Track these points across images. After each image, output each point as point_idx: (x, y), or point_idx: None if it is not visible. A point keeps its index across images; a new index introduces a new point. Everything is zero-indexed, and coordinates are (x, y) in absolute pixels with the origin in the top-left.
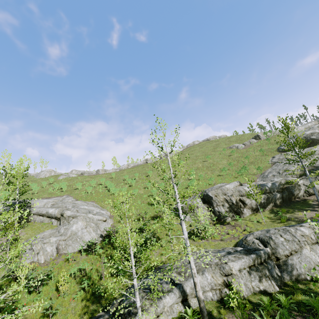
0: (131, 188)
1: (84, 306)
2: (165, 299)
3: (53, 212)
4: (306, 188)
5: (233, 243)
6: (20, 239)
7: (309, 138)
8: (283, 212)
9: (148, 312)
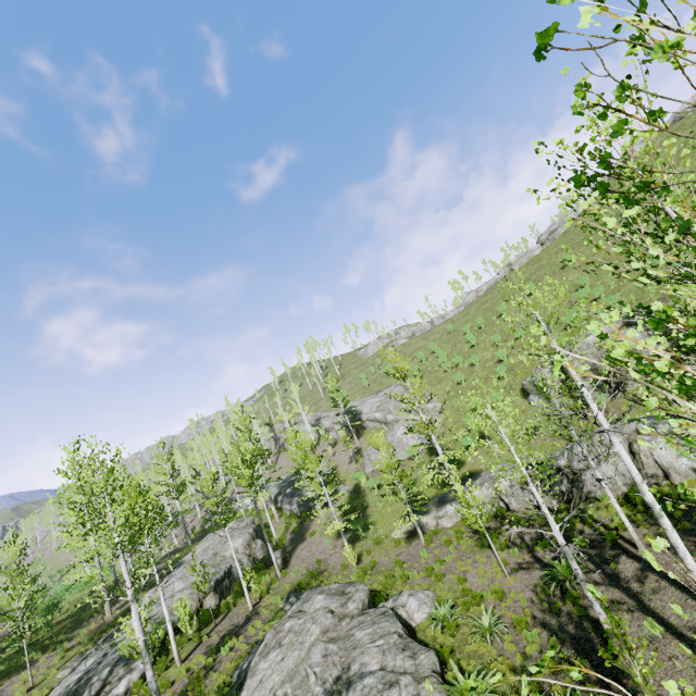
0: (471, 351)
1: (406, 507)
2: (448, 506)
3: (379, 417)
4: None
5: None
6: (362, 448)
7: None
8: None
9: (429, 514)
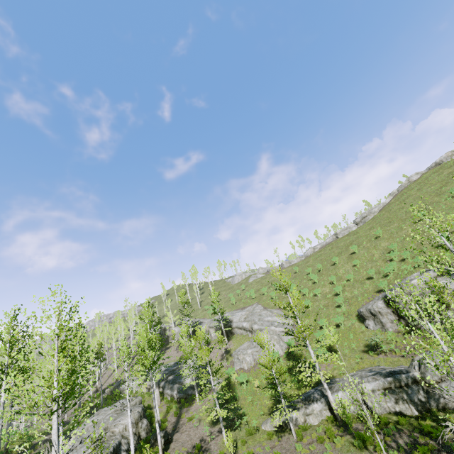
0: (314, 286)
1: (271, 402)
2: (314, 405)
3: (246, 326)
4: None
5: None
6: (231, 349)
7: None
8: None
9: (298, 410)
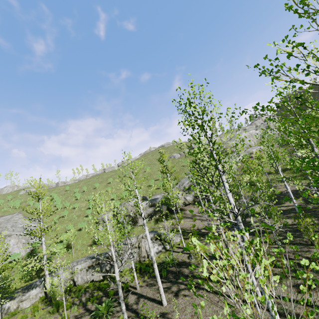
0: (76, 201)
1: None
2: (32, 291)
3: None
4: (184, 200)
5: None
6: None
7: None
8: (160, 221)
9: (14, 299)
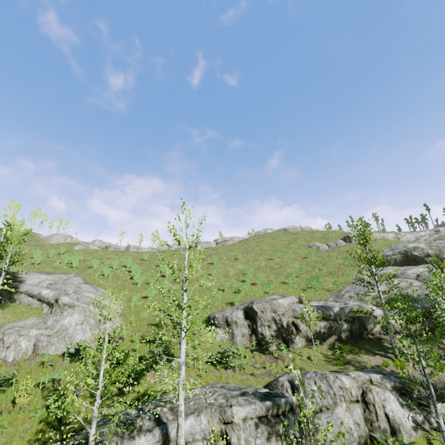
0: (162, 279)
1: (40, 430)
2: (138, 440)
3: (46, 295)
4: (385, 323)
5: (265, 382)
6: None
7: (410, 253)
8: (345, 351)
9: None
